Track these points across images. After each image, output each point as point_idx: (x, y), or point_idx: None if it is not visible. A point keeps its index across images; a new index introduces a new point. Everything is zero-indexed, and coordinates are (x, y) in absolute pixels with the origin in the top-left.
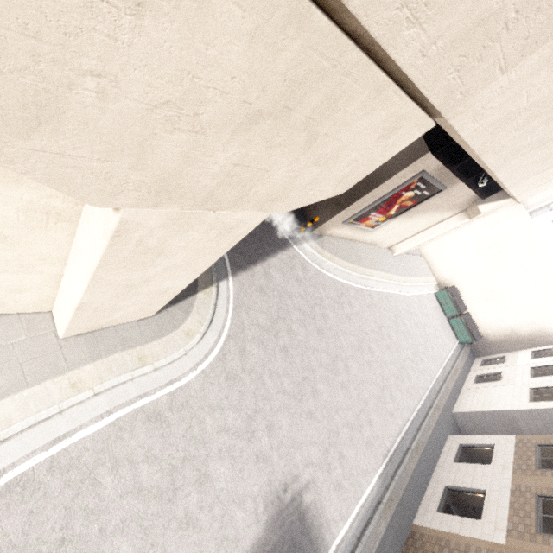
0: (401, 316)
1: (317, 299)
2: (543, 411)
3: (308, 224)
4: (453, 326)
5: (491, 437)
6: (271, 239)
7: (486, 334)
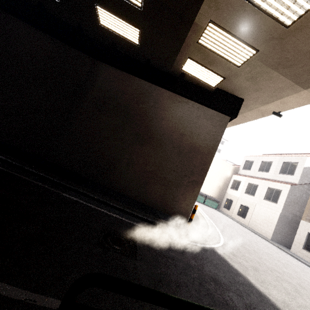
0: (220, 220)
1: (261, 265)
2: (285, 202)
3: (193, 216)
4: (207, 204)
5: (299, 231)
6: (220, 264)
7: (214, 196)
